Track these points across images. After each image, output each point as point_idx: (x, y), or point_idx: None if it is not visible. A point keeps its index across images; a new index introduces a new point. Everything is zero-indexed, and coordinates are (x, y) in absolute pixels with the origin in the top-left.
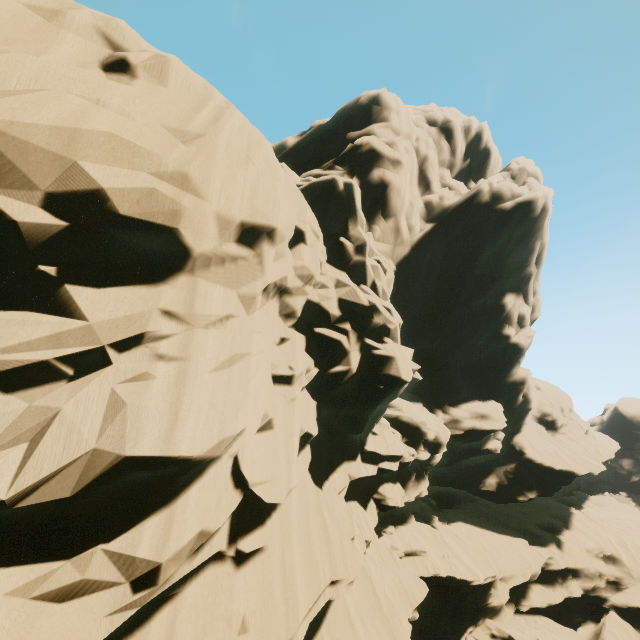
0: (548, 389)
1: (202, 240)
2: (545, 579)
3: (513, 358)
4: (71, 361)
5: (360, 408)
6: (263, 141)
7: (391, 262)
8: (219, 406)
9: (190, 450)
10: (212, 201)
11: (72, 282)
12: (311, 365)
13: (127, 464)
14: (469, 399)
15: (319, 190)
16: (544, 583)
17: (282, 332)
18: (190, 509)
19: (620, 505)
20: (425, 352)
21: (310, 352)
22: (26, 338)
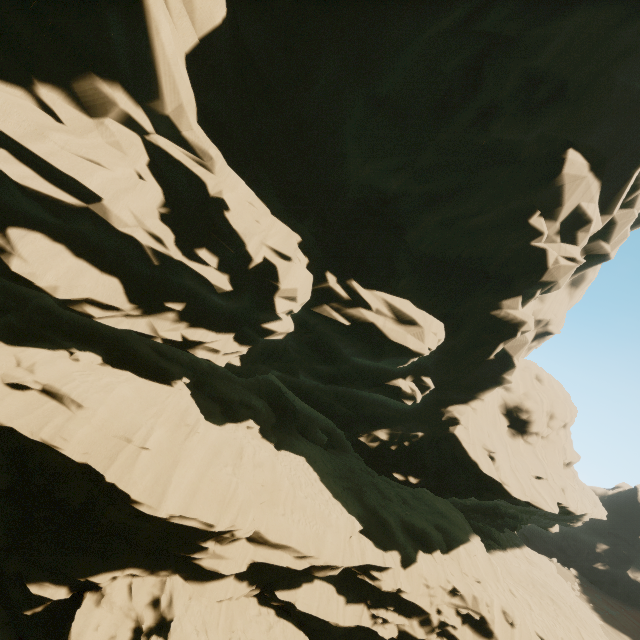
0: (552, 387)
1: None
2: (349, 587)
3: (516, 281)
4: None
5: None
6: None
7: None
8: None
9: None
10: None
11: None
12: None
13: None
14: (399, 295)
15: None
16: (342, 590)
17: None
18: None
19: (556, 577)
20: (373, 192)
21: None
22: None
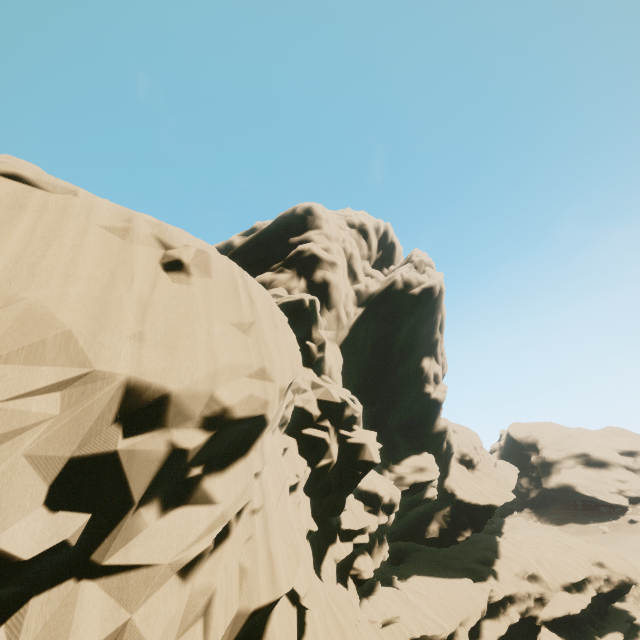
0: (462, 431)
1: (273, 411)
2: (491, 613)
3: (435, 411)
4: (214, 538)
5: (342, 493)
6: (271, 298)
7: (336, 345)
8: (288, 538)
9: (288, 585)
10: (277, 381)
11: (208, 473)
12: (306, 466)
13: (254, 612)
14: (407, 454)
15: (291, 308)
16: (491, 617)
17: (283, 442)
18: (278, 636)
19: (528, 523)
20: (366, 416)
21: (300, 452)
22: (196, 531)
